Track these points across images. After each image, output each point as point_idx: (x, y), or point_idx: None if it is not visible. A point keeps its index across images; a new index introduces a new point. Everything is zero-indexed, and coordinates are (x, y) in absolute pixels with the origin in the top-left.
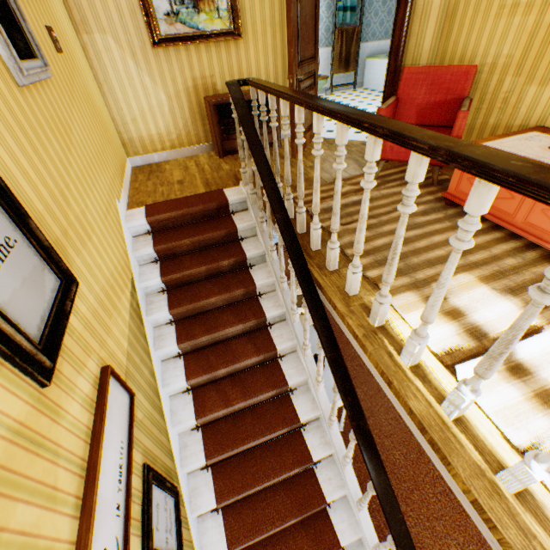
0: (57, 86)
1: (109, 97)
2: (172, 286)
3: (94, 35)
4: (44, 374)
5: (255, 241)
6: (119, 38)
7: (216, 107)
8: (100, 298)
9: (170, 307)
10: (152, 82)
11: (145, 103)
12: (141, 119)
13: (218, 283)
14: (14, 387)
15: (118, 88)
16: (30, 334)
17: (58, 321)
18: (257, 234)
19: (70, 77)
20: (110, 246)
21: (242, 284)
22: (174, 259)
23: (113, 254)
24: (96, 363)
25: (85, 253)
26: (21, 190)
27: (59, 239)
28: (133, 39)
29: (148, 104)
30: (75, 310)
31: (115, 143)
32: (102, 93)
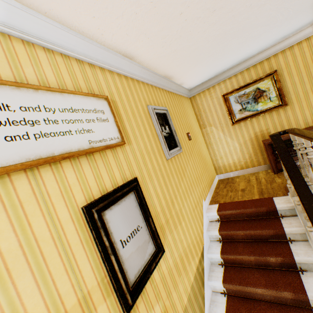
0: (184, 153)
1: (210, 149)
2: (227, 263)
3: (207, 128)
4: (126, 306)
5: (305, 246)
6: (216, 126)
7: (269, 145)
8: (175, 261)
9: (223, 280)
10: (230, 139)
11: (226, 149)
12: (224, 156)
13: (265, 274)
14: (112, 308)
15: (214, 145)
16: (129, 278)
17: (145, 274)
18: (307, 239)
19: (191, 148)
20: (191, 227)
21: (290, 286)
22: (231, 242)
23: (192, 232)
24: (160, 308)
25: (174, 232)
26: (153, 202)
27: (163, 224)
28: (222, 124)
29: (228, 149)
30: (158, 267)
31: (210, 169)
32: (207, 148)
